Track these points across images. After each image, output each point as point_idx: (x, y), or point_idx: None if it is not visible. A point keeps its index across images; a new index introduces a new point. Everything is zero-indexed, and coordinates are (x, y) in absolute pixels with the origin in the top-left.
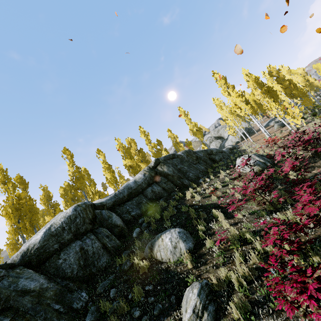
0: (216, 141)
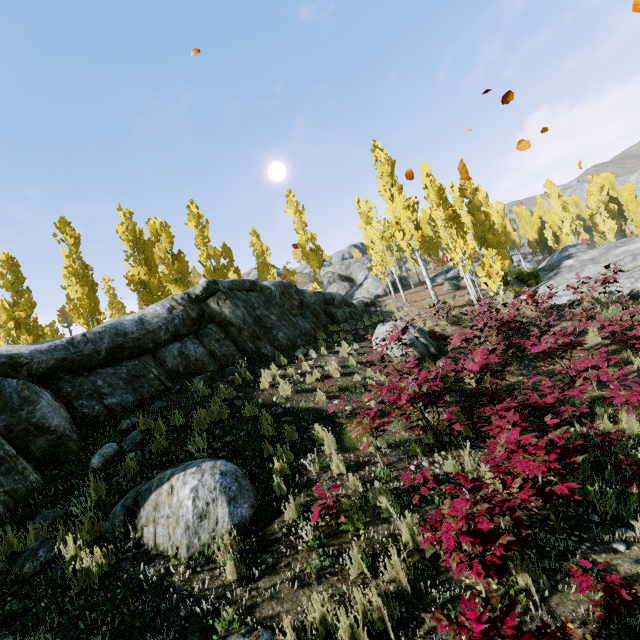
0: (341, 284)
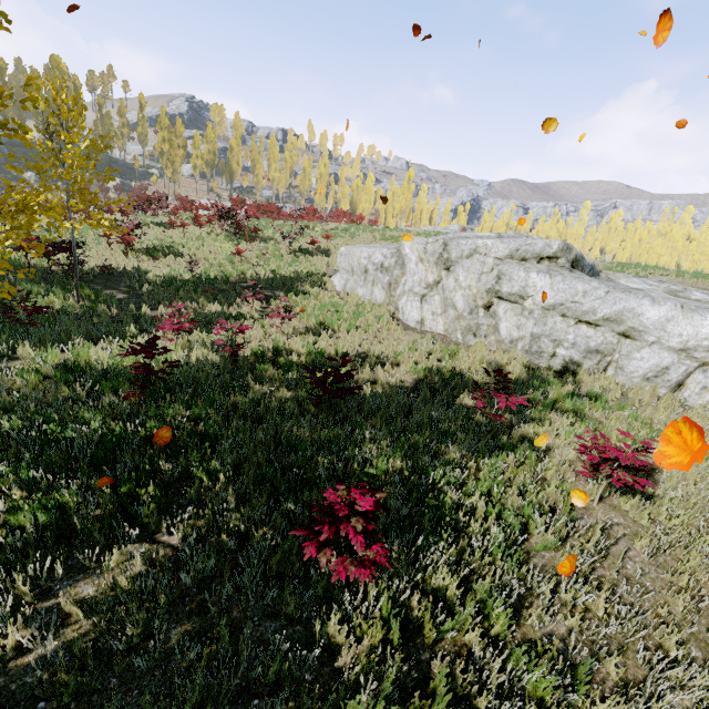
0: None
